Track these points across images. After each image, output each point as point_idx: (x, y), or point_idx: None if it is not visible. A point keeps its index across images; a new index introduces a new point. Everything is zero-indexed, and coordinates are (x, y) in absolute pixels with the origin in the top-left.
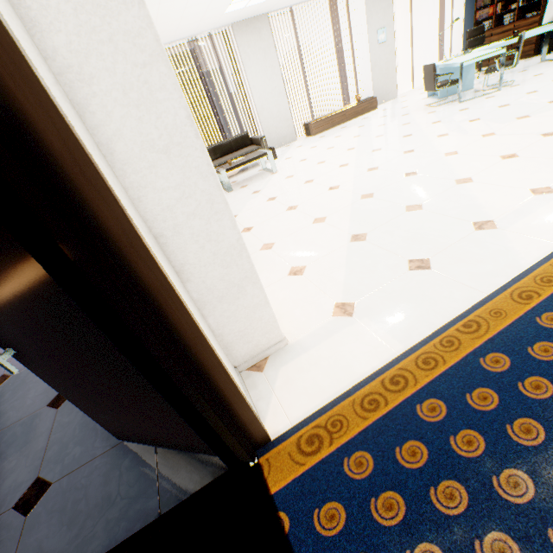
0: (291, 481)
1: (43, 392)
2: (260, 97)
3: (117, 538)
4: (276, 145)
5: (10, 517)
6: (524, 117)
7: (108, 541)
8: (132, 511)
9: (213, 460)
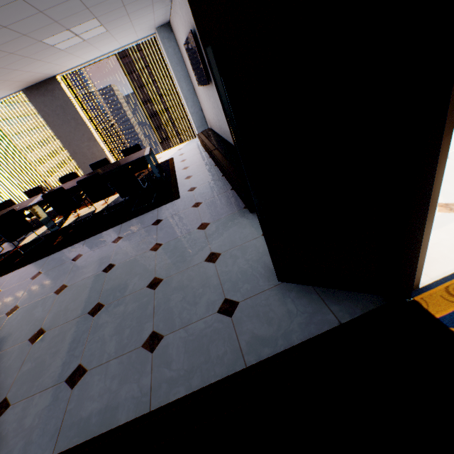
0: (452, 312)
1: (196, 254)
2: None
3: (312, 333)
4: None
5: (219, 317)
6: None
7: (305, 333)
8: (315, 320)
9: (369, 296)
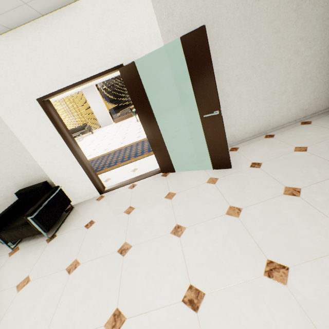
0: None
1: None
2: (95, 110)
3: None
4: (104, 125)
5: None
6: (112, 139)
7: None
8: None
9: None
